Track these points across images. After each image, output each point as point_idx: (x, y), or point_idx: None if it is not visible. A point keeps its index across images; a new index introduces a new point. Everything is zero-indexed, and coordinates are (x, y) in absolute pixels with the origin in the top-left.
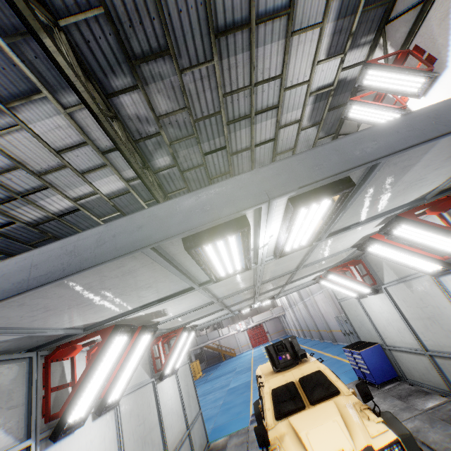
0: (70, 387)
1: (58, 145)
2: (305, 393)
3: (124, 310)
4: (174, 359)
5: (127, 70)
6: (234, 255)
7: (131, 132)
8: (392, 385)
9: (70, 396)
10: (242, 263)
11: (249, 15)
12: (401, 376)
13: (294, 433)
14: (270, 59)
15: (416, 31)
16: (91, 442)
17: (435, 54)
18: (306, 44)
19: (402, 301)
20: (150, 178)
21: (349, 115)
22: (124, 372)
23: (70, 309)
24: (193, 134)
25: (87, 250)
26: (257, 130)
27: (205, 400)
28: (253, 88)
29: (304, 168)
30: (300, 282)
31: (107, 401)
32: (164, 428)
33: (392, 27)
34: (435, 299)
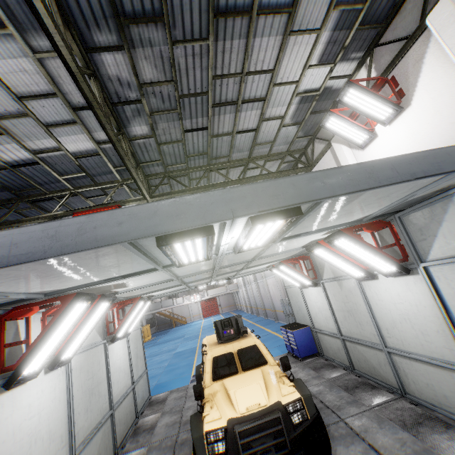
0: (25, 344)
1: (21, 90)
2: (240, 362)
3: (88, 281)
4: (127, 324)
5: (114, 27)
6: (198, 250)
7: (109, 94)
8: (312, 359)
9: (27, 352)
10: (205, 255)
11: (252, 3)
12: (320, 353)
13: (225, 391)
14: (265, 52)
15: (396, 63)
16: (42, 392)
17: (406, 90)
18: (302, 46)
19: (332, 296)
20: (124, 145)
21: (327, 124)
22: (79, 334)
23: (39, 279)
24: (176, 109)
25: (68, 237)
26: (241, 118)
27: (151, 361)
28: (244, 77)
29: (266, 196)
30: (255, 268)
31: (61, 358)
32: (111, 383)
33: (379, 51)
34: (356, 298)
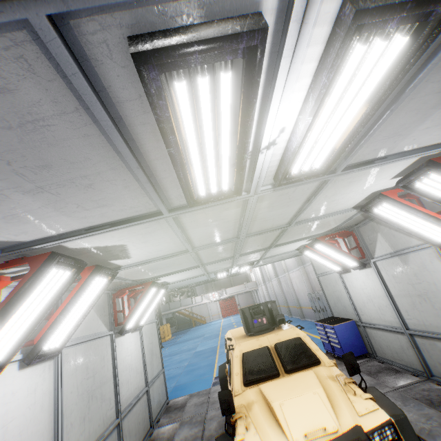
0: None
1: None
2: (280, 360)
3: (60, 229)
4: (138, 314)
5: None
6: (223, 145)
7: None
8: (361, 361)
9: None
10: (232, 178)
11: None
12: (370, 353)
13: (264, 403)
14: None
15: None
16: (14, 395)
17: None
18: None
19: (391, 277)
20: None
21: None
22: (67, 317)
23: None
24: None
25: None
26: None
27: (171, 360)
28: None
29: None
30: (283, 250)
31: (41, 348)
32: (119, 383)
33: None
34: (434, 275)
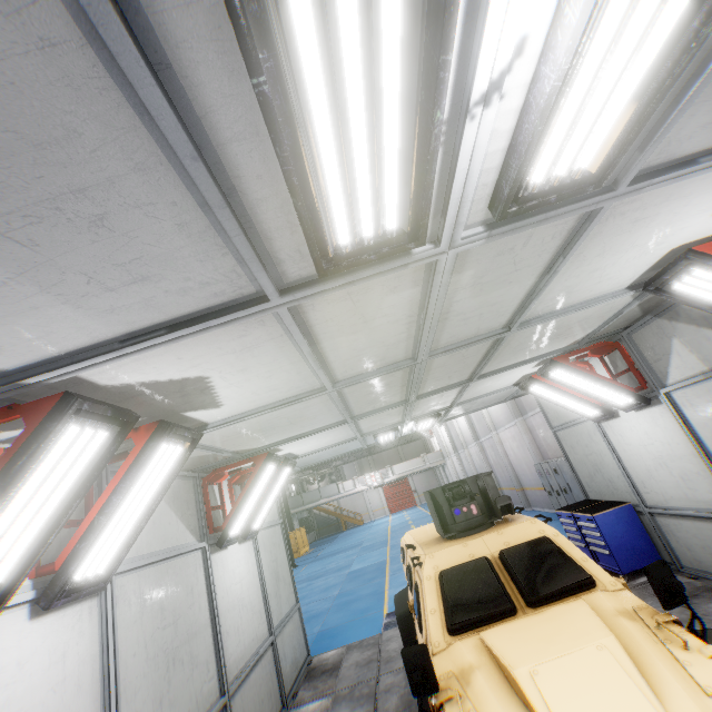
0: None
1: None
2: (515, 582)
3: (68, 340)
4: (248, 510)
5: None
6: (386, 80)
7: None
8: None
9: None
10: (405, 197)
11: None
12: (667, 562)
13: (495, 669)
14: None
15: None
16: (22, 667)
17: None
18: None
19: (703, 418)
20: None
21: None
22: (113, 518)
23: None
24: None
25: None
26: None
27: (310, 588)
28: None
29: None
30: (492, 387)
31: (67, 578)
32: (221, 633)
33: None
34: None
